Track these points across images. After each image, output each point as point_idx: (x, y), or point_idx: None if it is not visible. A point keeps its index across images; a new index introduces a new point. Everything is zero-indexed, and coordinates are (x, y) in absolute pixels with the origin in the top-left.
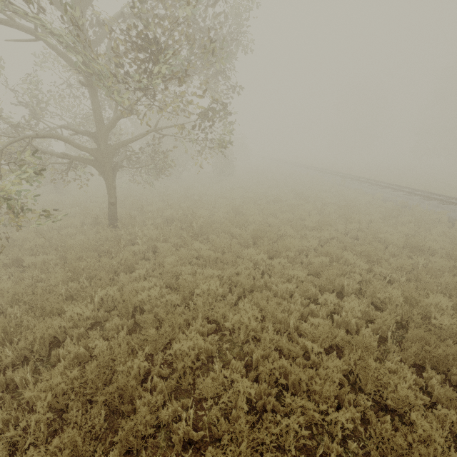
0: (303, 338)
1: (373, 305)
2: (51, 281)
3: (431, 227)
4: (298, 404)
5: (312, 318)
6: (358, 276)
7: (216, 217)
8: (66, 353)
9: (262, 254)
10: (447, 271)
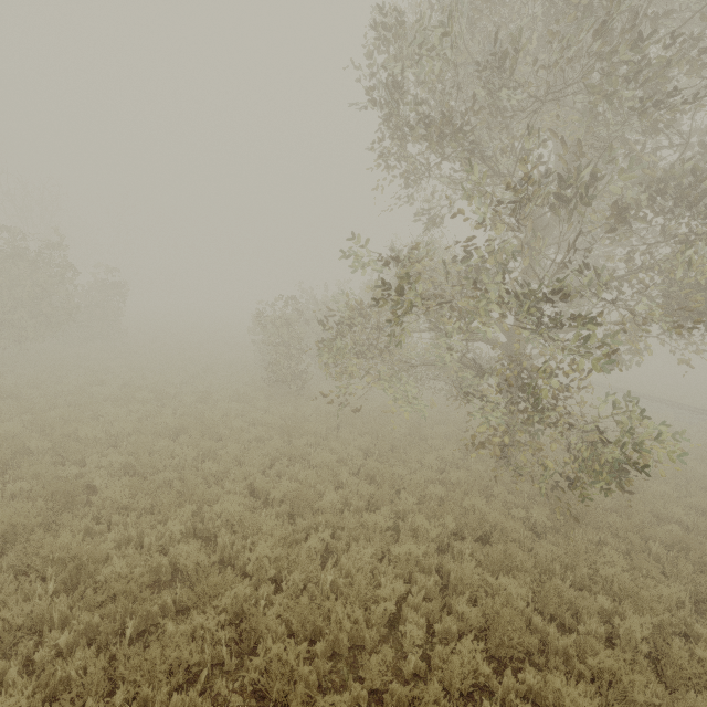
0: None
1: None
2: (623, 545)
3: None
4: None
5: None
6: None
7: None
8: None
9: None
10: None
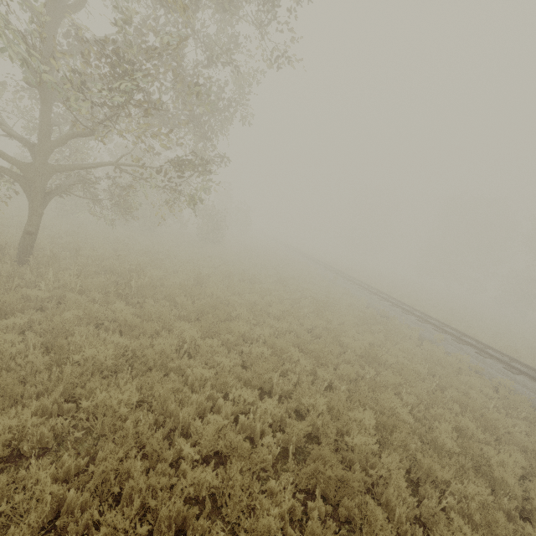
0: (182, 438)
1: (299, 413)
2: None
3: (400, 341)
4: (108, 522)
5: (209, 415)
6: (295, 376)
7: (167, 281)
8: None
9: (194, 331)
10: (392, 388)
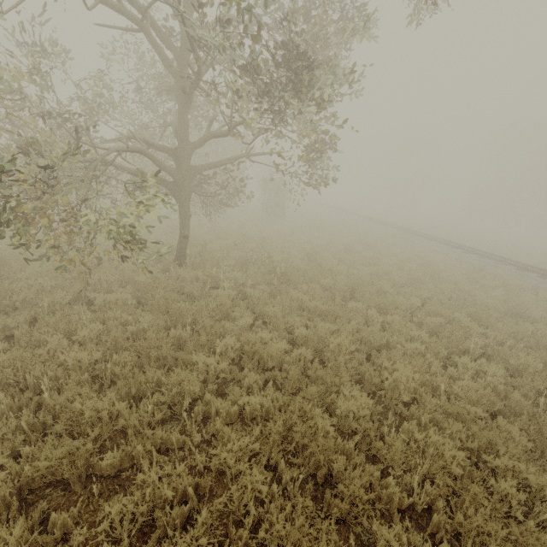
0: (462, 402)
1: None
2: (145, 325)
3: (518, 293)
4: (509, 467)
5: (461, 382)
6: (480, 340)
7: (297, 264)
8: (221, 410)
9: (374, 310)
10: None
